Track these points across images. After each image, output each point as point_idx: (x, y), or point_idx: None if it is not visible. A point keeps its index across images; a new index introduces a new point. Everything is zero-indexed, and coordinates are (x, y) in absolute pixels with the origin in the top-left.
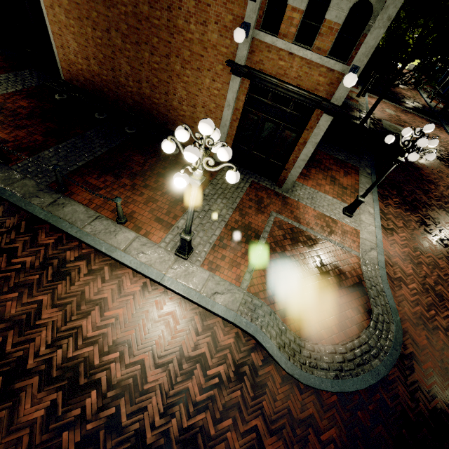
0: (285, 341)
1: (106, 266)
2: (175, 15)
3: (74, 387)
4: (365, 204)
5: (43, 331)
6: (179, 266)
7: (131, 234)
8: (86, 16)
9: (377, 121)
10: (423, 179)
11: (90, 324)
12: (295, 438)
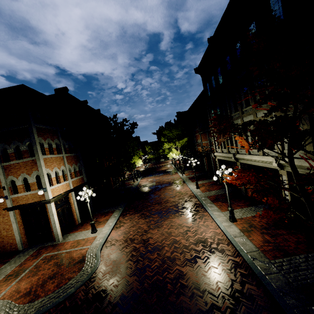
0: (11, 311)
1: None
2: None
3: None
4: (109, 223)
5: None
6: None
7: None
8: None
9: (141, 186)
10: (153, 197)
11: None
12: None
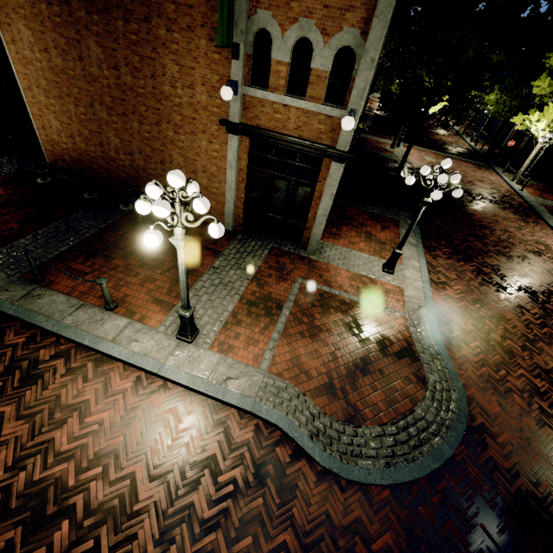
0: (319, 427)
1: (90, 363)
2: (160, 82)
3: (39, 519)
4: (409, 258)
5: (3, 451)
6: (181, 352)
7: (122, 321)
8: (67, 93)
9: (417, 170)
10: (475, 225)
11: (65, 435)
12: (337, 552)
